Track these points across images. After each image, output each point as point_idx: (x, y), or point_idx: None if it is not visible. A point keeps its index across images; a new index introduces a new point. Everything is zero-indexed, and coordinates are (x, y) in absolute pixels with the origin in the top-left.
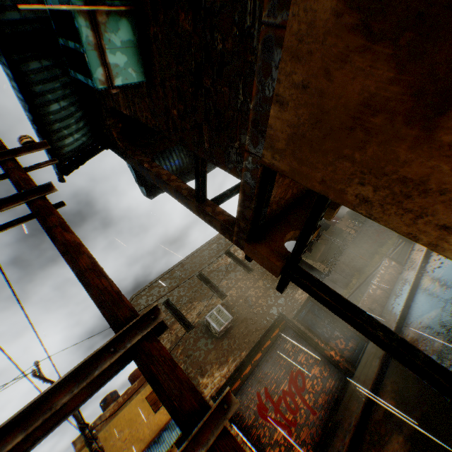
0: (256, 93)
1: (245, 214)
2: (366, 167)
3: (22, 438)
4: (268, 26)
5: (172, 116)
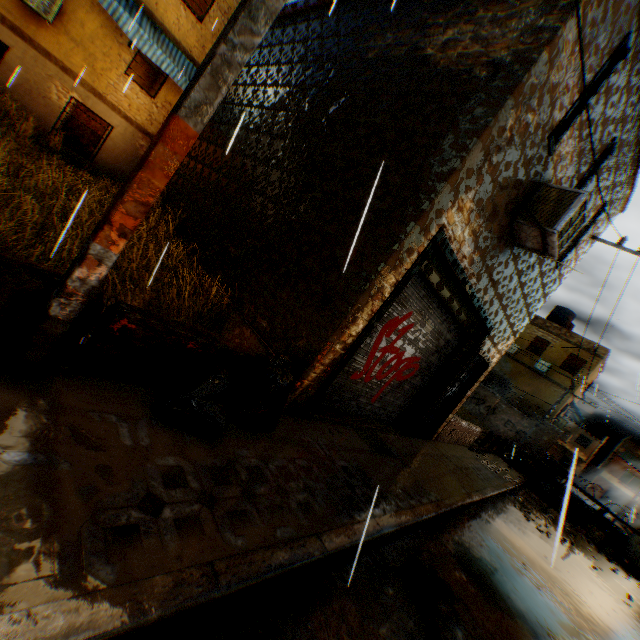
0: None
1: None
2: None
3: None
4: None
5: None
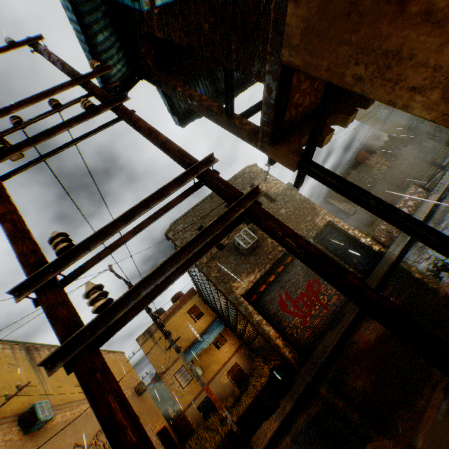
0: None
1: (268, 117)
2: (360, 48)
3: (154, 214)
4: None
5: (204, 32)
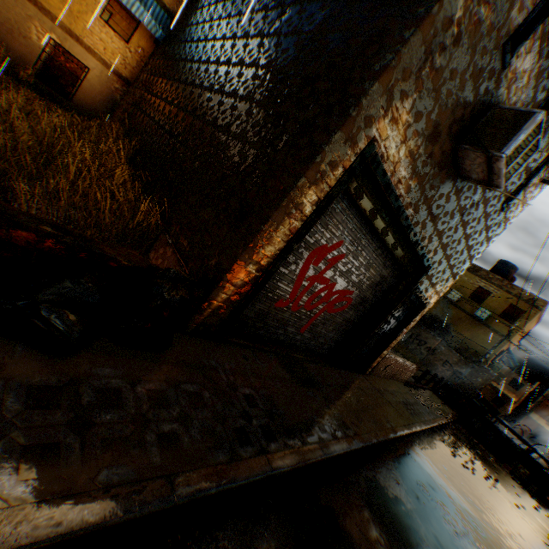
0: None
1: None
2: None
3: None
4: None
5: None
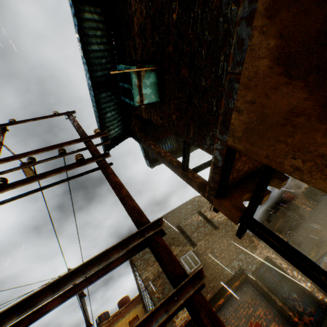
0: (223, 106)
1: (214, 178)
2: (295, 147)
3: (92, 274)
4: (231, 73)
5: (172, 118)
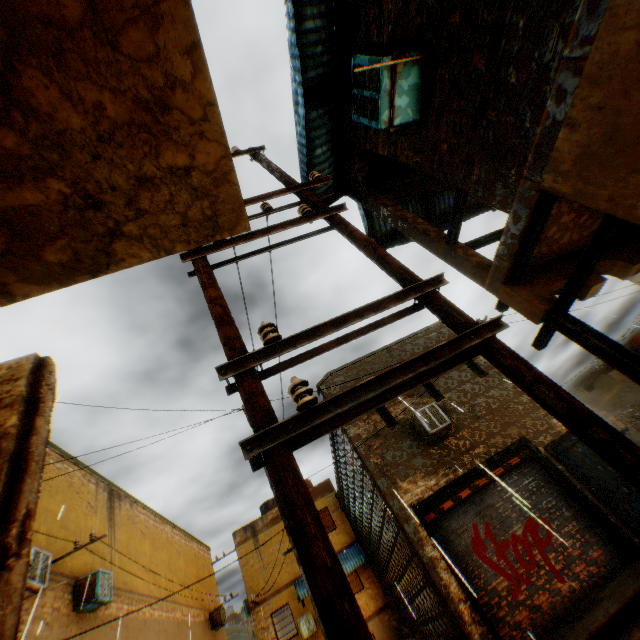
0: (544, 119)
1: (507, 249)
2: None
3: (362, 328)
4: (567, 60)
5: (440, 151)
